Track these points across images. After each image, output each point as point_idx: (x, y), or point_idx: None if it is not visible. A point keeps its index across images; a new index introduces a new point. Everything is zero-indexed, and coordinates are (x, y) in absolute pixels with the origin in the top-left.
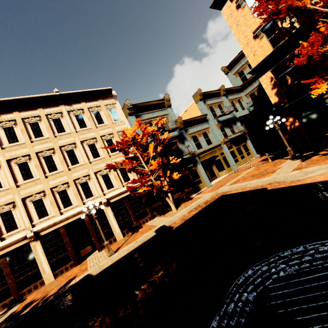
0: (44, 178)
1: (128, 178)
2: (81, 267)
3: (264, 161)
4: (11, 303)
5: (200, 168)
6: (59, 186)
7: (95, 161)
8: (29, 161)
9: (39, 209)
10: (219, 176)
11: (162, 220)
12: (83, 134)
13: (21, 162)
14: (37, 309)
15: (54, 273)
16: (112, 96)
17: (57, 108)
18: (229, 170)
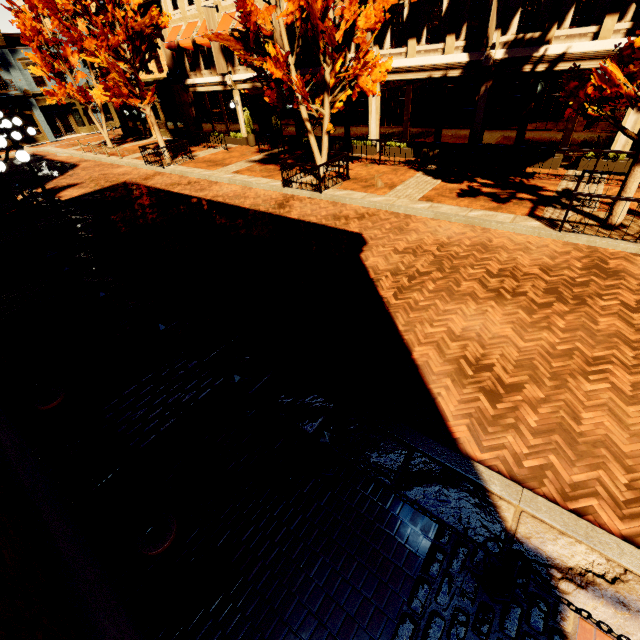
0: None
1: None
2: None
3: None
4: None
5: (37, 116)
6: None
7: None
8: None
9: None
10: (79, 132)
11: None
12: None
13: None
14: None
15: None
16: None
17: None
18: (93, 129)
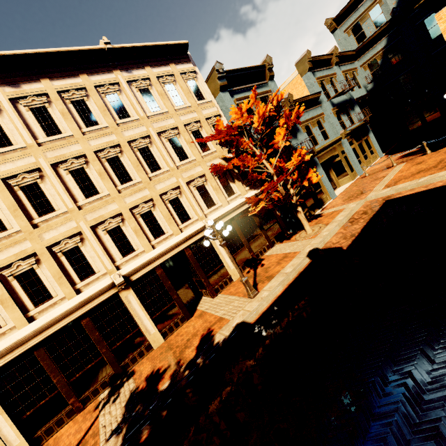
0: (117, 193)
1: (231, 190)
2: (202, 319)
3: (409, 156)
4: (112, 380)
5: (321, 173)
6: (141, 205)
7: (183, 166)
8: (87, 166)
9: (119, 242)
10: (339, 185)
11: (300, 245)
12: (158, 121)
13: (74, 168)
14: (191, 379)
15: (161, 333)
16: (188, 58)
17: (110, 76)
18: (353, 175)
